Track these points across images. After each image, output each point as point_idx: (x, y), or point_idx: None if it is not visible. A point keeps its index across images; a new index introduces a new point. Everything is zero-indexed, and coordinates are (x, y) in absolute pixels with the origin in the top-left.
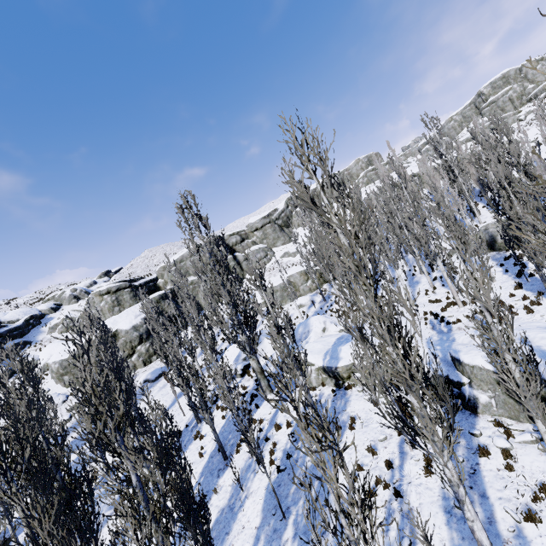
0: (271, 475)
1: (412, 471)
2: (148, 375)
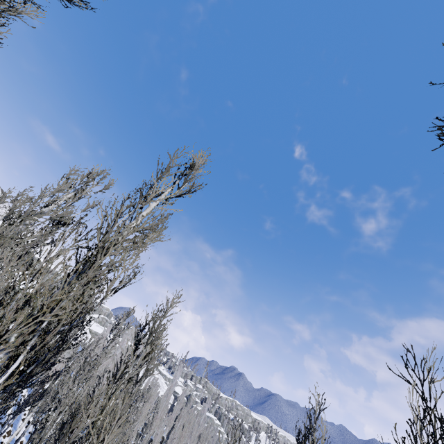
0: None
1: None
2: None
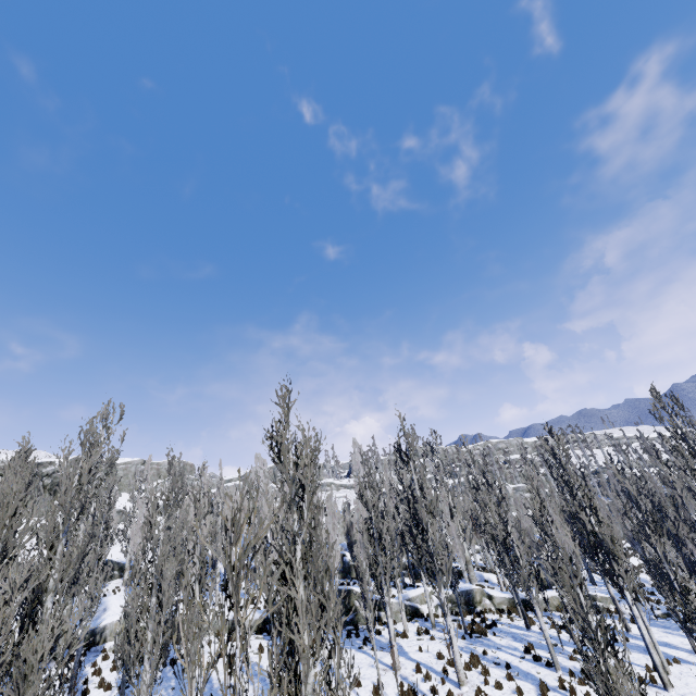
0: (111, 695)
1: (251, 654)
2: None
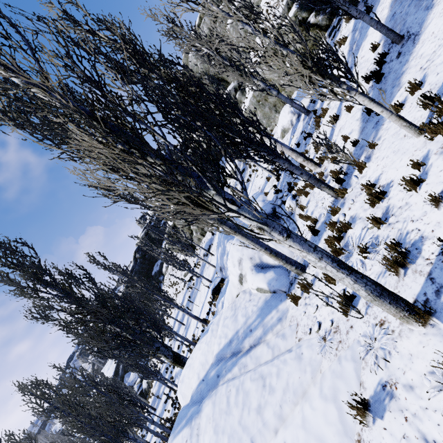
0: None
1: None
2: (203, 251)
